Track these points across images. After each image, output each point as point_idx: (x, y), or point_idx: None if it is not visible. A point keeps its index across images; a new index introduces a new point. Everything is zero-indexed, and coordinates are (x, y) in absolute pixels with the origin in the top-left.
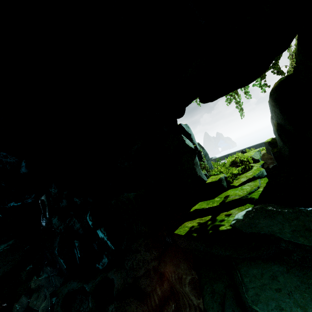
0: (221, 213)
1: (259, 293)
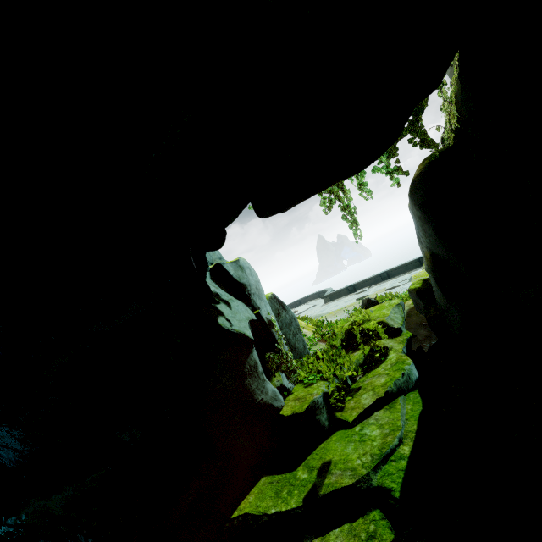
0: None
1: None
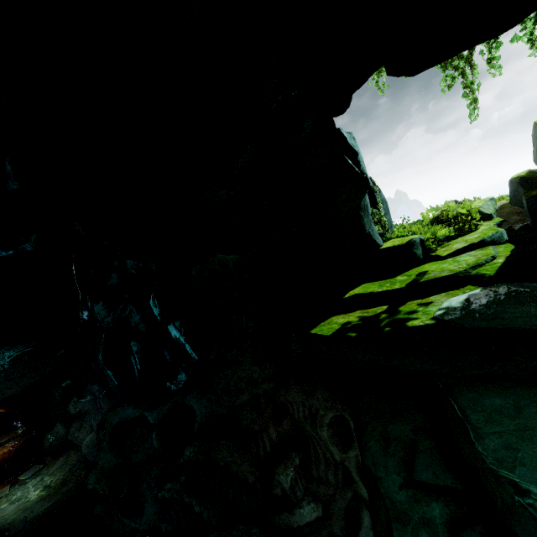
0: (408, 302)
1: (516, 446)
